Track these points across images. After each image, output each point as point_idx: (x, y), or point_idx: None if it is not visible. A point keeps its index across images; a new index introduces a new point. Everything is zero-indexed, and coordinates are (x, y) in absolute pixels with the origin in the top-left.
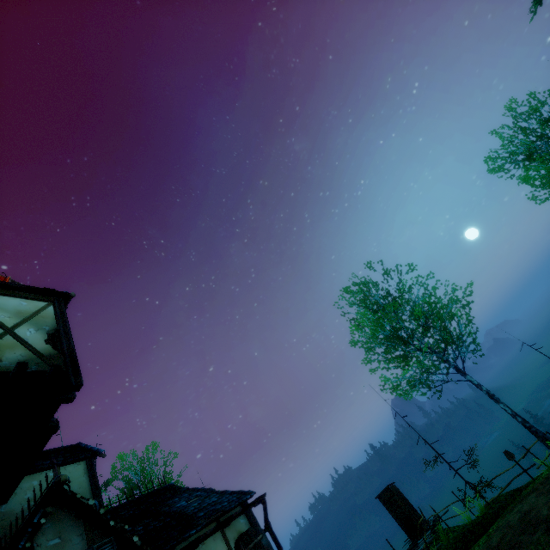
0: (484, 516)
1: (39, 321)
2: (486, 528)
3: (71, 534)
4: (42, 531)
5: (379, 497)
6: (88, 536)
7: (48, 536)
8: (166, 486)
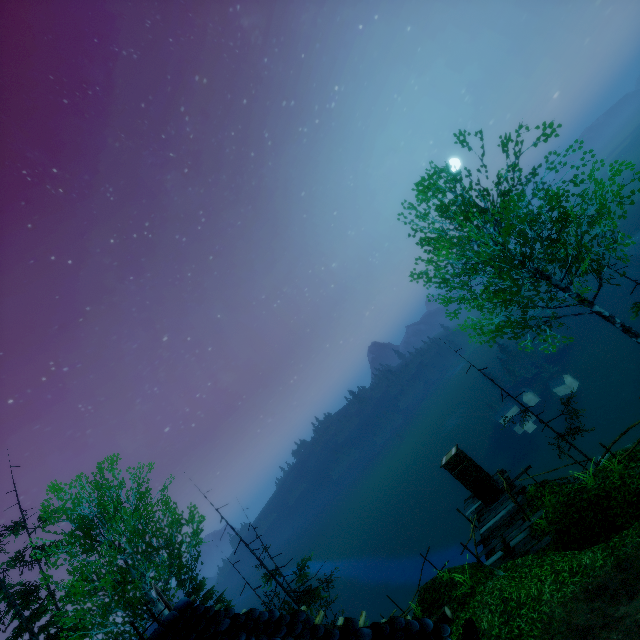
0: (624, 480)
1: None
2: None
3: None
4: None
5: (445, 465)
6: None
7: None
8: (172, 620)
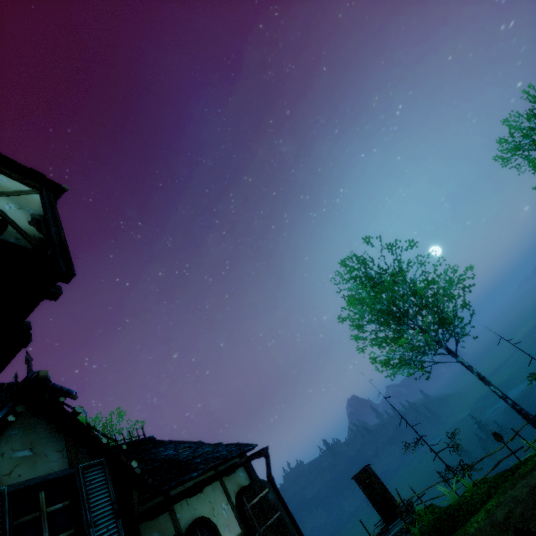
0: (472, 496)
1: (22, 202)
2: (478, 507)
3: (47, 449)
4: (6, 438)
5: (355, 477)
6: (70, 454)
7: (14, 445)
8: (145, 439)
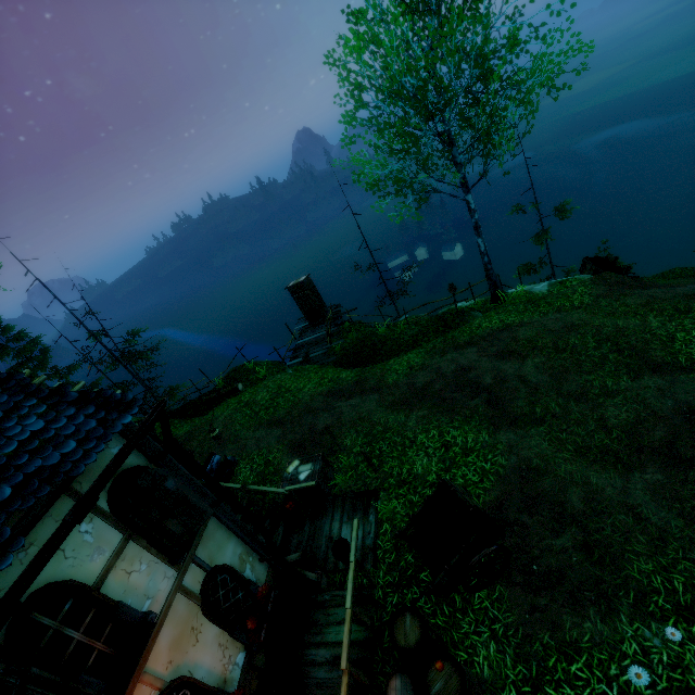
0: (400, 336)
1: None
2: (401, 349)
3: None
4: None
5: (290, 288)
6: None
7: None
8: None
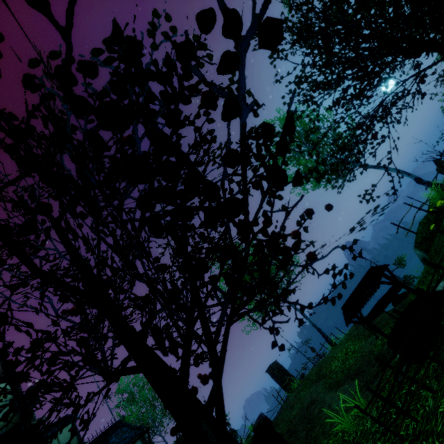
0: None
1: (4, 399)
2: None
3: None
4: None
5: (267, 371)
6: None
7: None
8: (115, 423)
